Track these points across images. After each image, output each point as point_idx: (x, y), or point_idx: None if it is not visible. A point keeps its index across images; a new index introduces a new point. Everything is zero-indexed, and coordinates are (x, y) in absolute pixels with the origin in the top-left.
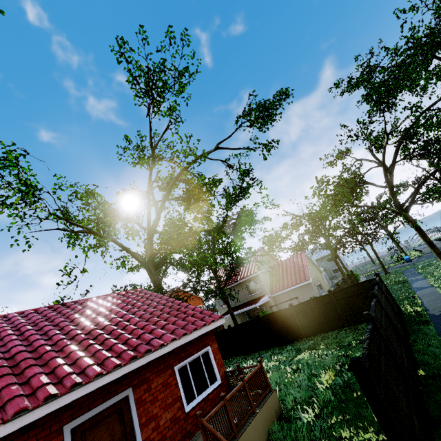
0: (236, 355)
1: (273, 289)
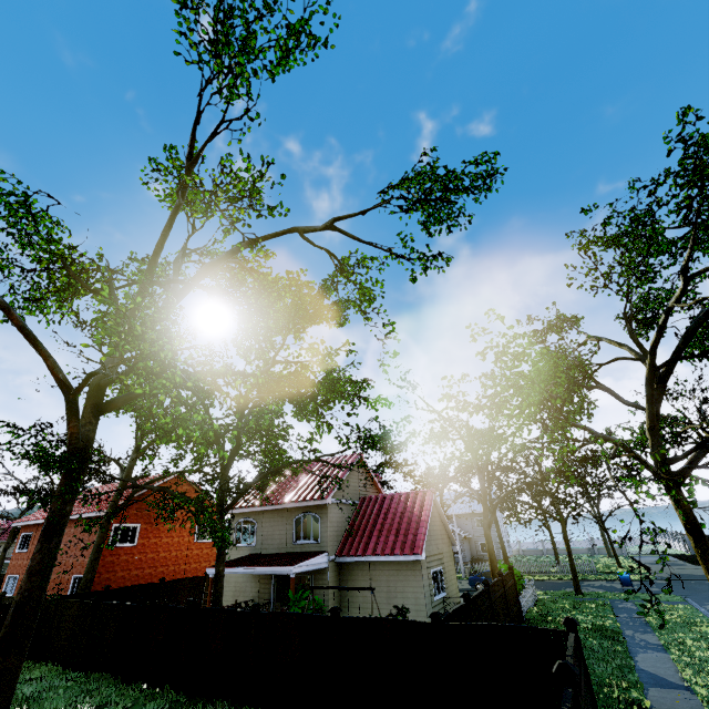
0: (174, 686)
1: (345, 545)
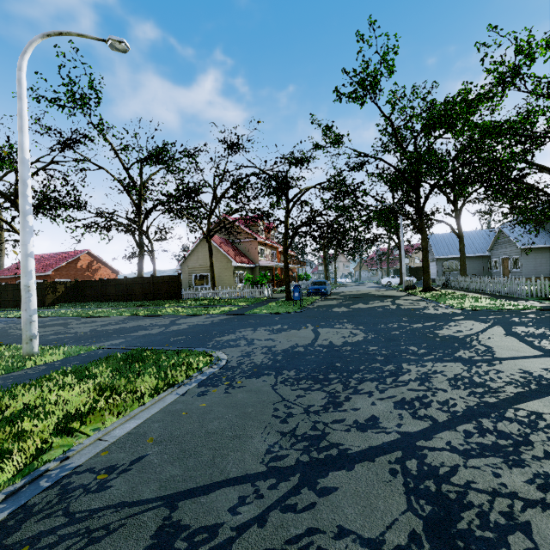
0: None
1: None
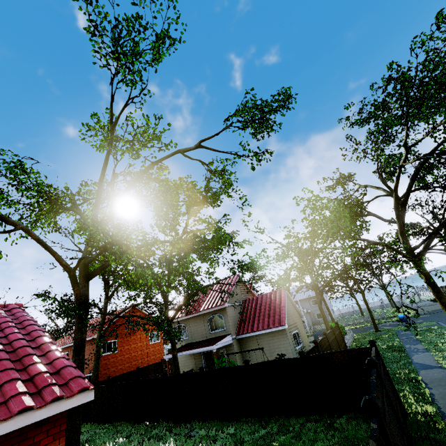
0: (164, 419)
1: (240, 328)
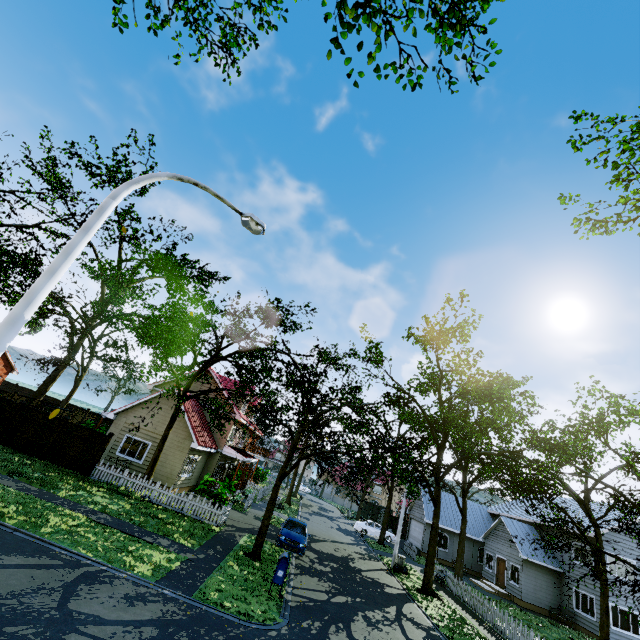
0: None
1: None
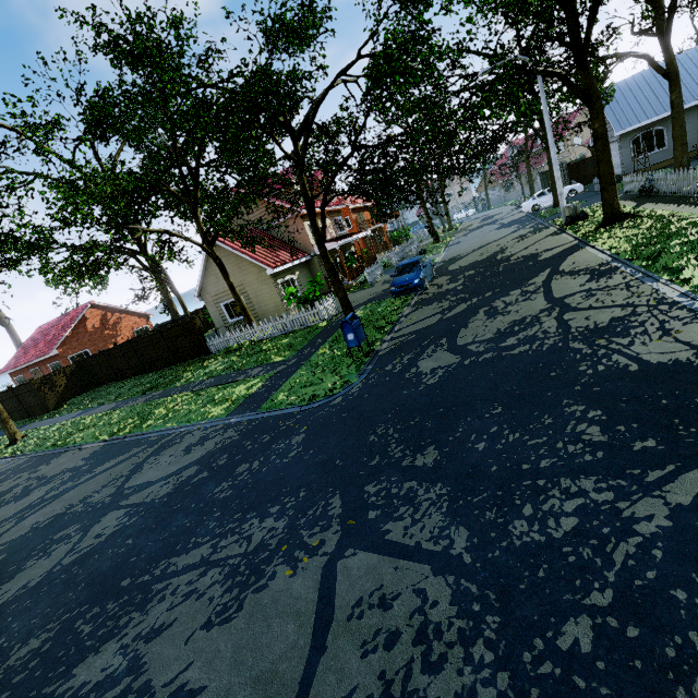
0: None
1: None
